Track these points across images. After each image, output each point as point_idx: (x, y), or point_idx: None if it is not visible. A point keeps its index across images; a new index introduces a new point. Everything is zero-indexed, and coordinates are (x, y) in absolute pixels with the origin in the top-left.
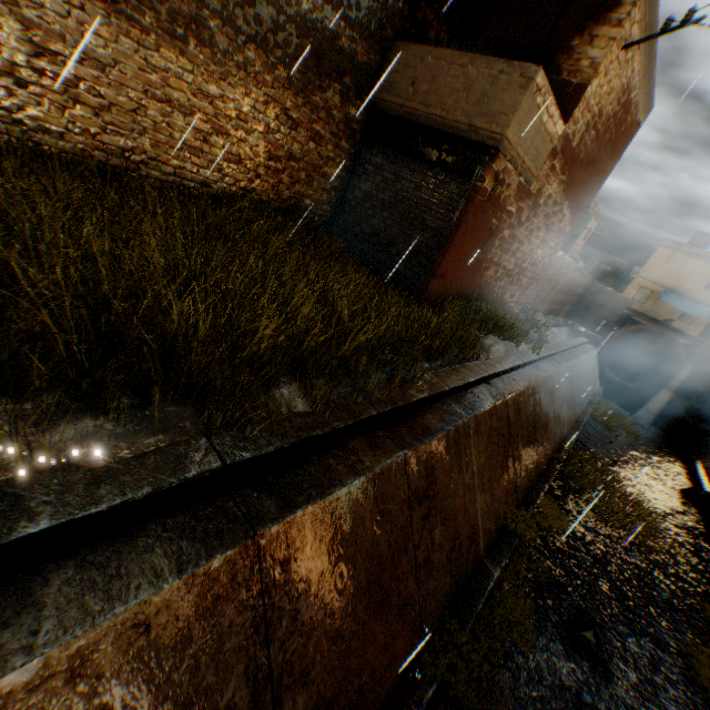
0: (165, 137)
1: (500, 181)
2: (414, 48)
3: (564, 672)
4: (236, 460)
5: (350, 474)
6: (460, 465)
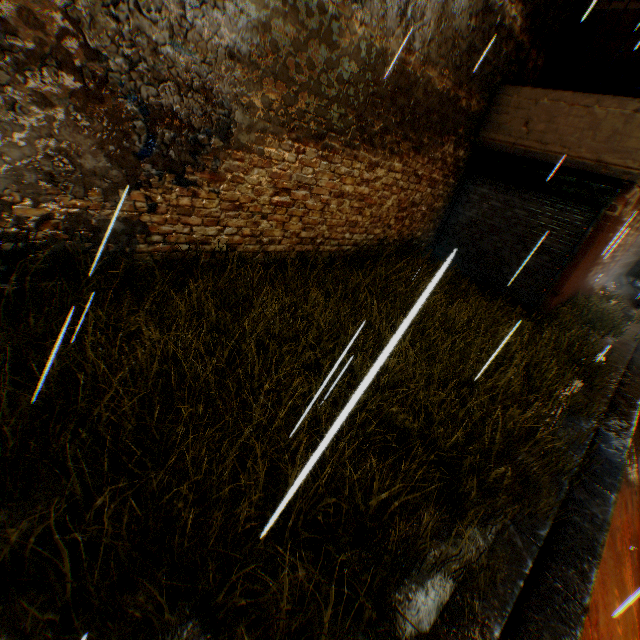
0: (336, 219)
1: (625, 204)
2: (525, 91)
3: None
4: (541, 540)
5: (595, 530)
6: (632, 487)
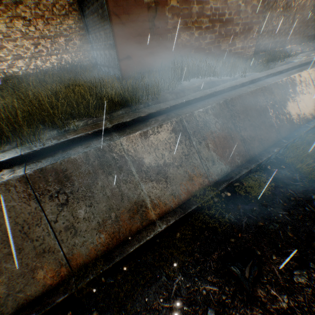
0: None
1: None
2: None
3: (202, 293)
4: None
5: None
6: (109, 169)
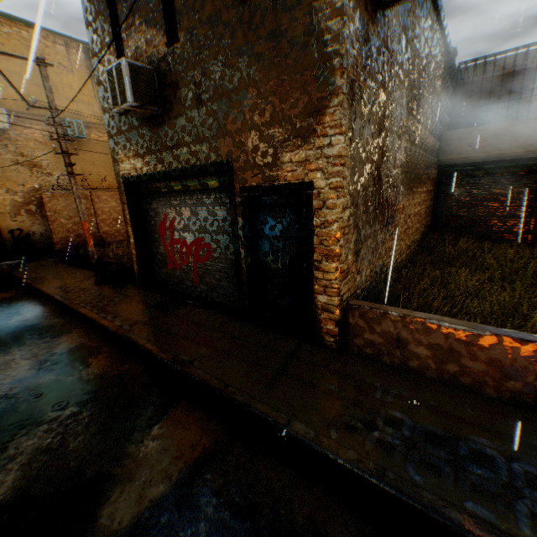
0: (413, 229)
1: None
2: (460, 130)
3: None
4: None
5: None
6: None
